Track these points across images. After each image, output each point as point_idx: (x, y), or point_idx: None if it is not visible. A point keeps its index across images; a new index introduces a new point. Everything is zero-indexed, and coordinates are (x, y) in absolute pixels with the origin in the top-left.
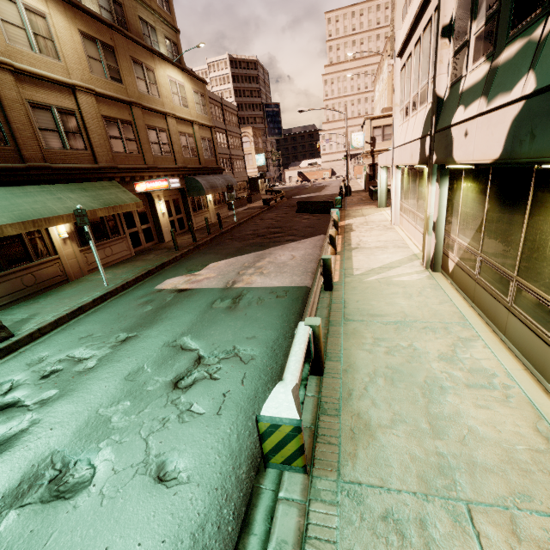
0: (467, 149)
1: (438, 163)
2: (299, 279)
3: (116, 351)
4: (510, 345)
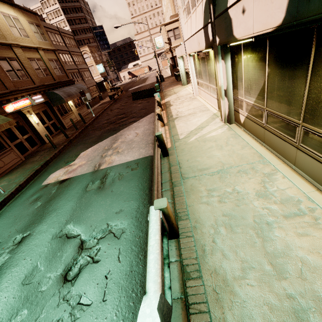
0: (246, 24)
1: (221, 44)
2: (144, 151)
3: (13, 255)
4: (300, 172)
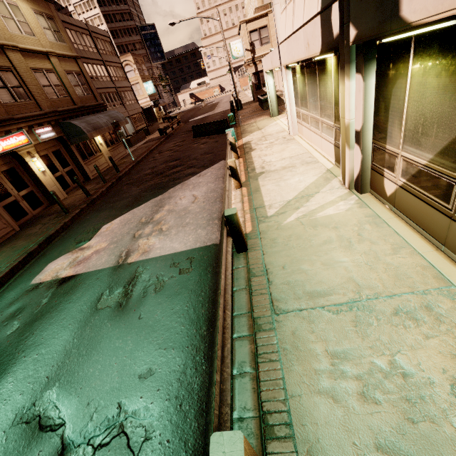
0: None
1: (363, 40)
2: (205, 234)
3: None
4: None
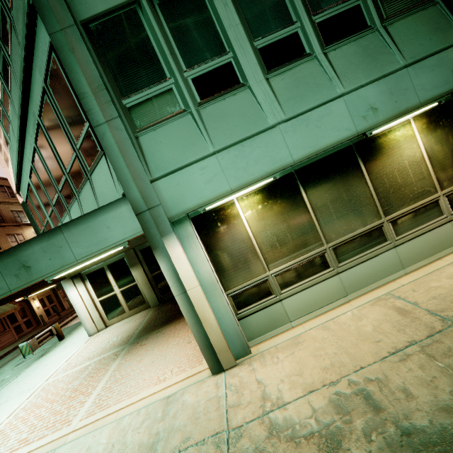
0: None
1: None
2: None
3: None
4: None
